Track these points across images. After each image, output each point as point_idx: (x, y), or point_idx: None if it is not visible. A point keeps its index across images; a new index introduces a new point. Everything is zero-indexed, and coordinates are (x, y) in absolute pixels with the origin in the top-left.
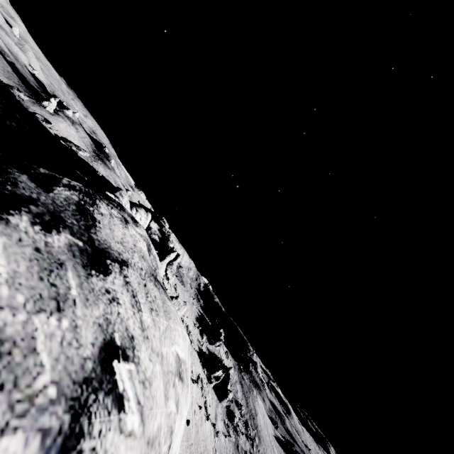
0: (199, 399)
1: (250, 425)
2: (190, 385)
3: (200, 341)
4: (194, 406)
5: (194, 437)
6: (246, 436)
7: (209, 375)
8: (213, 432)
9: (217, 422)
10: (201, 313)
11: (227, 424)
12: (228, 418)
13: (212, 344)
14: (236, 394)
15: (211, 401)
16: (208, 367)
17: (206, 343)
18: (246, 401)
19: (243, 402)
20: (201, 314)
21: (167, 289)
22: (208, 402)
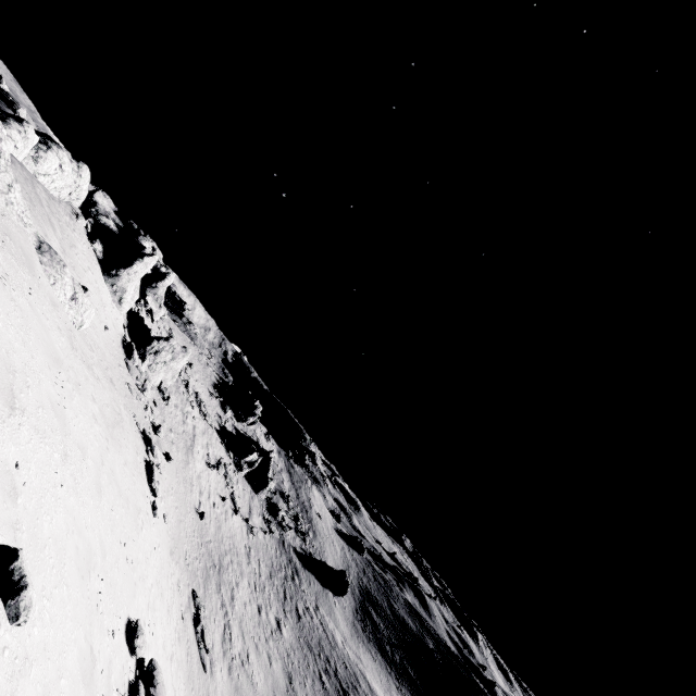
0: (222, 489)
1: (301, 519)
2: (205, 472)
3: (222, 417)
4: (212, 497)
5: (213, 533)
6: (296, 531)
7: (238, 461)
8: (245, 528)
9: (252, 517)
10: (222, 380)
11: (268, 519)
12: (269, 512)
13: (242, 421)
14: (282, 485)
15: (241, 493)
16: (236, 451)
17: (232, 420)
18: (296, 492)
19: (292, 494)
20: (222, 381)
21: (150, 330)
22: (237, 494)
